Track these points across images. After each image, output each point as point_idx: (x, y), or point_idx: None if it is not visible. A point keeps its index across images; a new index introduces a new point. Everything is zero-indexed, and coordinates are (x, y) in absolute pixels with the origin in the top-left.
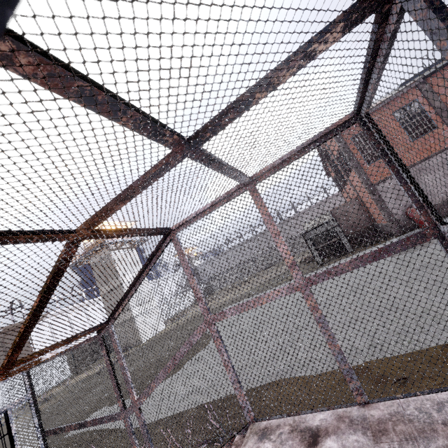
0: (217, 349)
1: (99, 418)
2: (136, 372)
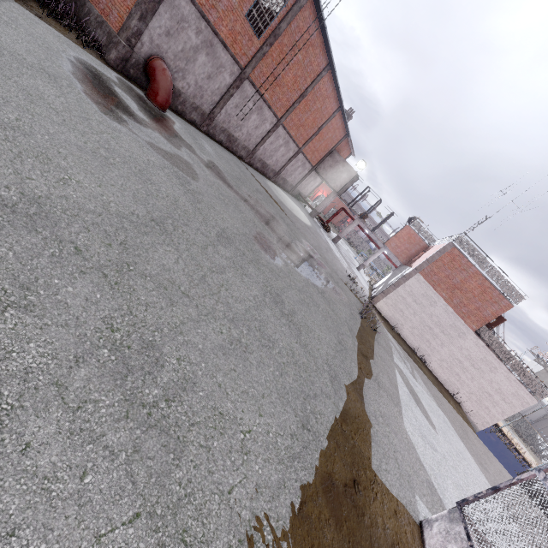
0: None
1: None
2: None
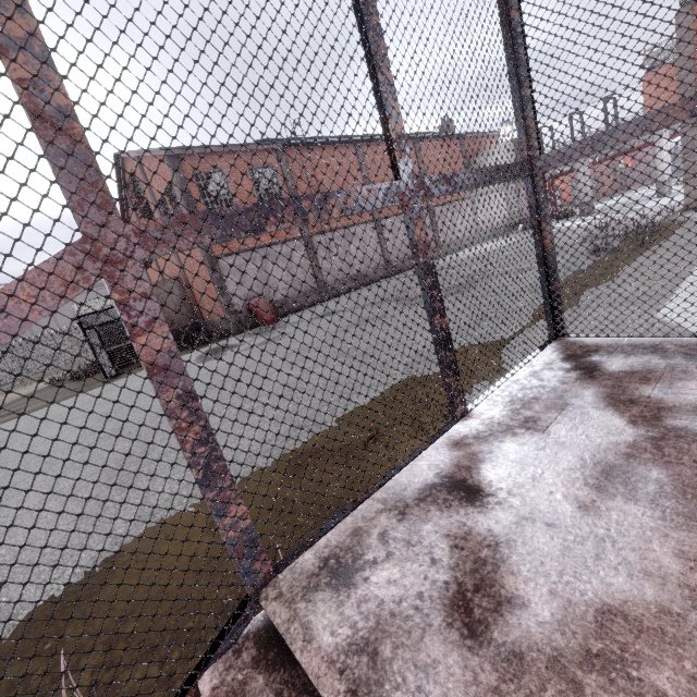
0: (146, 369)
1: None
2: None
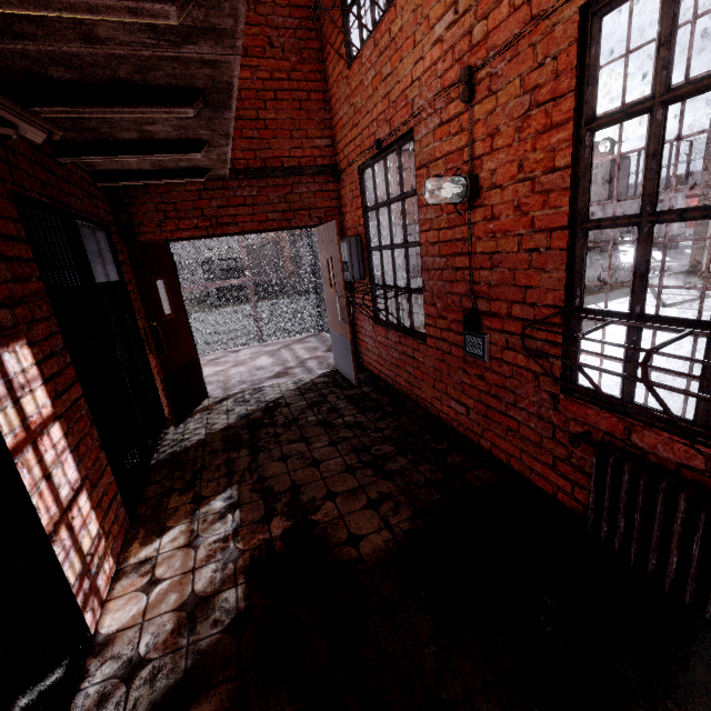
0: None
1: None
2: None
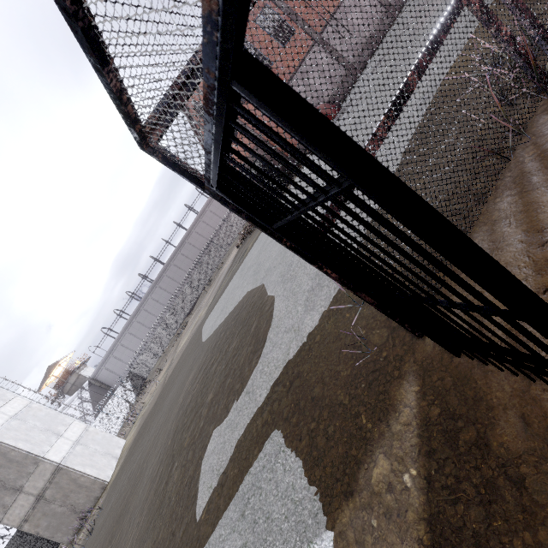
0: None
1: (429, 45)
2: (188, 412)
